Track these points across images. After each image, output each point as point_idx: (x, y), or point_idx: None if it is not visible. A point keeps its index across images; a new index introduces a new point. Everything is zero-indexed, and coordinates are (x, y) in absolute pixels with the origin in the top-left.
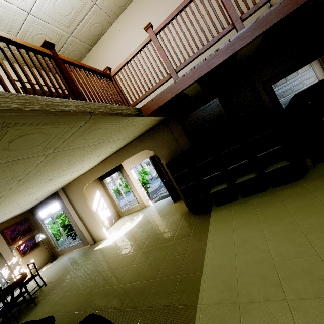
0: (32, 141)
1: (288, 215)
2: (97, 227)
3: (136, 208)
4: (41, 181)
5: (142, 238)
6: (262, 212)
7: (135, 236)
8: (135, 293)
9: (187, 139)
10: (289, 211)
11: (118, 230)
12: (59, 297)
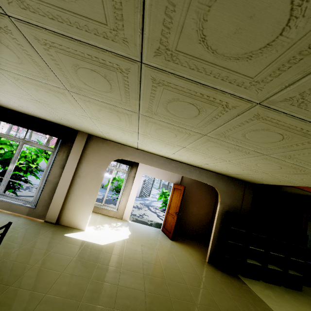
0: None
1: None
2: (85, 207)
3: (108, 212)
4: (200, 147)
5: (167, 265)
6: (302, 307)
7: (150, 256)
8: None
9: (250, 208)
10: None
11: (97, 228)
12: (62, 304)
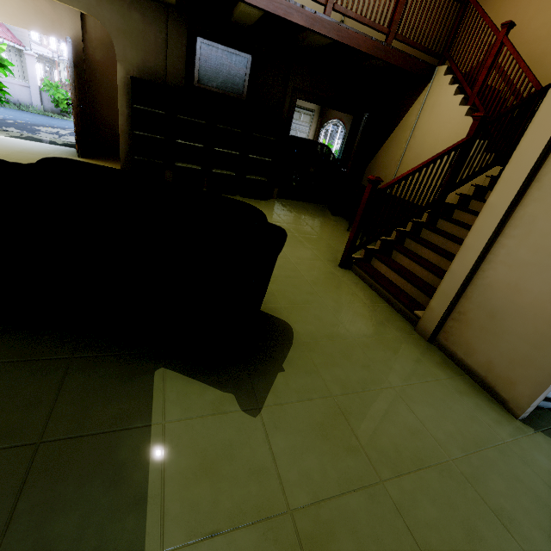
0: None
1: None
2: None
3: None
4: None
5: None
6: None
7: None
8: None
9: (184, 71)
10: None
11: None
12: None
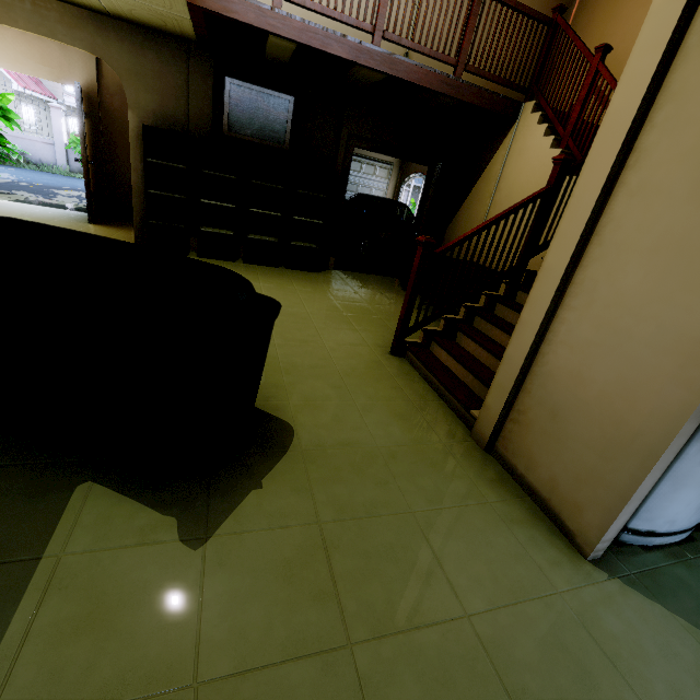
0: None
1: (293, 288)
2: None
3: None
4: None
5: None
6: (266, 279)
7: None
8: None
9: (211, 118)
10: (295, 286)
11: None
12: None
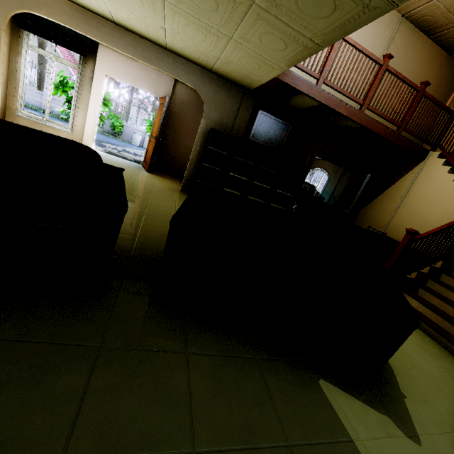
0: (313, 5)
1: None
2: None
3: (58, 133)
4: None
5: None
6: None
7: None
8: (152, 218)
9: (244, 129)
10: None
11: None
12: None
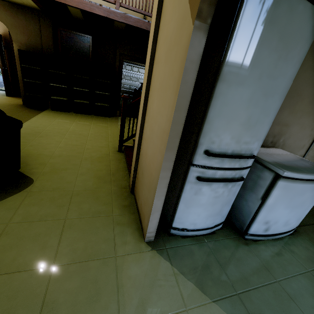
0: None
1: (90, 123)
2: None
3: None
4: None
5: None
6: (79, 119)
7: None
8: None
9: (53, 46)
10: (92, 123)
11: None
12: None
